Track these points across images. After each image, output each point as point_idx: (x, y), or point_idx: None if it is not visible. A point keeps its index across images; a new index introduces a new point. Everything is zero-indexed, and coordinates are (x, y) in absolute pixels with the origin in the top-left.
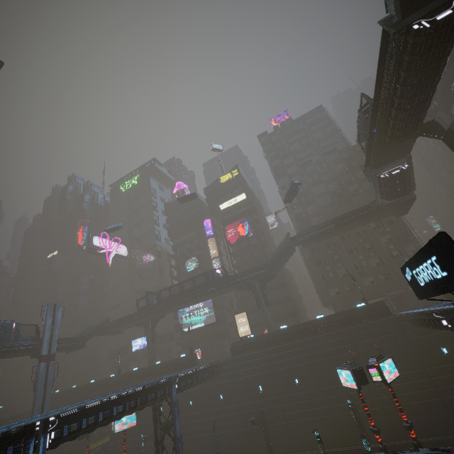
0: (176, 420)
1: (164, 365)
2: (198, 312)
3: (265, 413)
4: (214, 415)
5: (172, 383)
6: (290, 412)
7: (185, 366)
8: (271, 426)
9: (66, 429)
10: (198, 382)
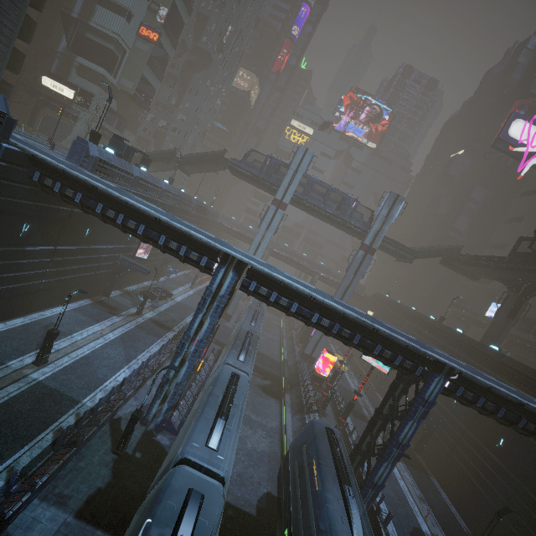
0: (410, 420)
1: (497, 357)
2: None
3: None
4: (529, 505)
5: (438, 371)
6: None
7: (533, 389)
8: None
9: (253, 285)
10: (511, 425)
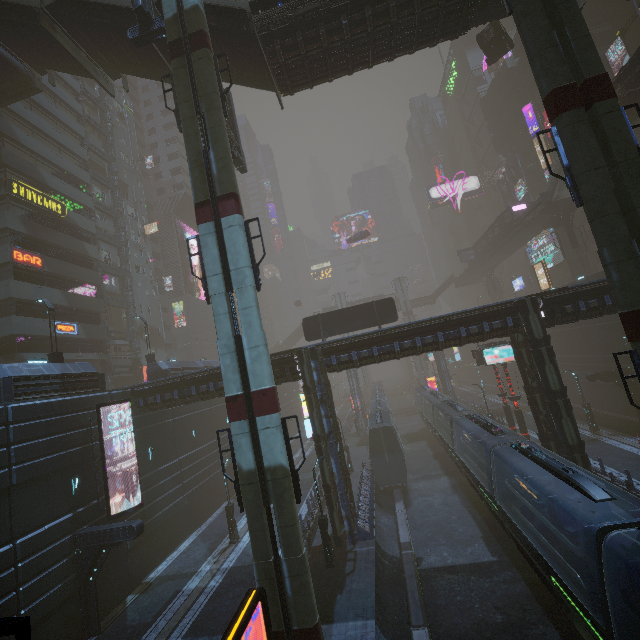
0: (441, 361)
1: None
2: (544, 250)
3: (560, 368)
4: None
5: None
6: (578, 372)
7: None
8: (565, 380)
9: None
10: None
